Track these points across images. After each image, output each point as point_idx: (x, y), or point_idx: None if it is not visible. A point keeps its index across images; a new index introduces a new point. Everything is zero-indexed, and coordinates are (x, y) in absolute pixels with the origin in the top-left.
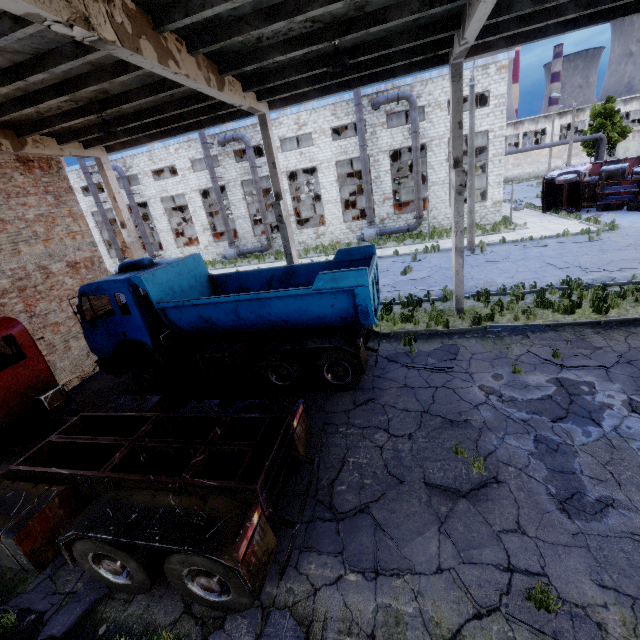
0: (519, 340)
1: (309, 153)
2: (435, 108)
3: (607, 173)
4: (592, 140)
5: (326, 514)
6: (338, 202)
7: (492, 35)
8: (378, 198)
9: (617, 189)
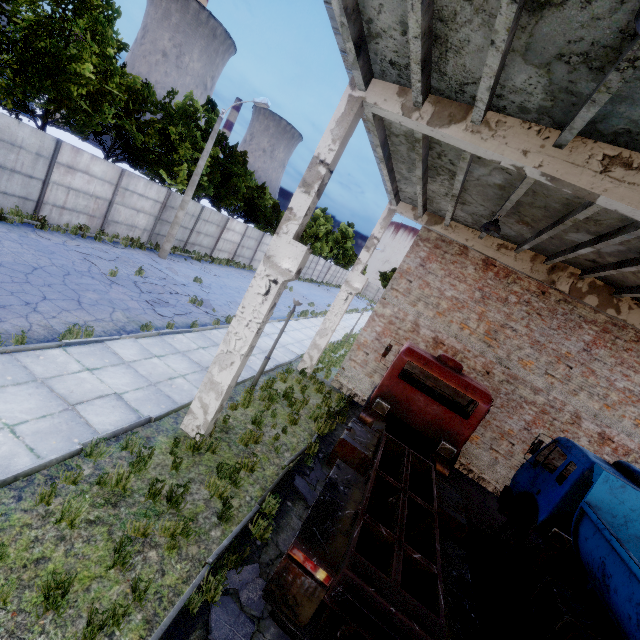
0: None
1: None
2: None
3: None
4: None
5: None
6: None
7: None
8: None
9: None
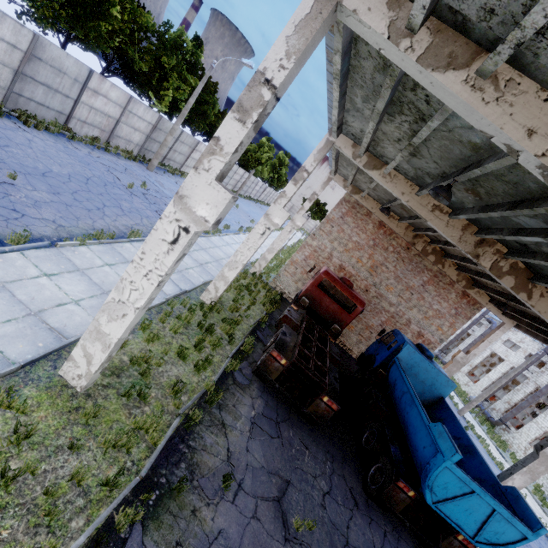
0: None
1: None
2: None
3: None
4: None
5: (279, 419)
6: None
7: None
8: None
9: None
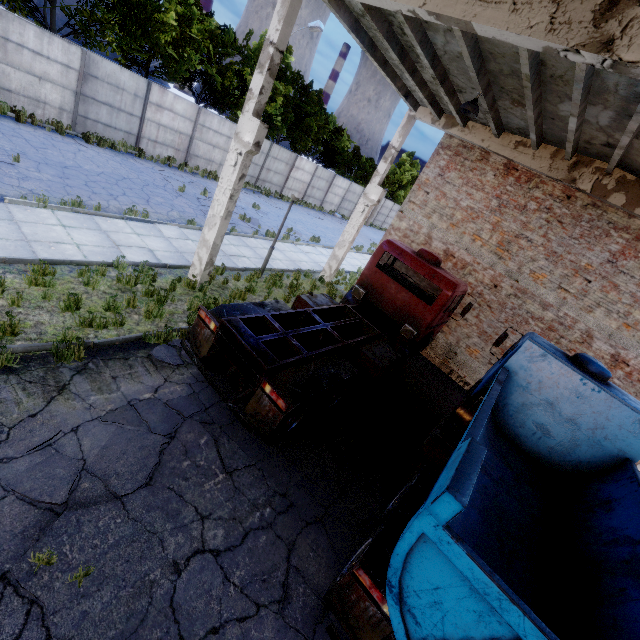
0: None
1: None
2: None
3: None
4: None
5: (198, 417)
6: None
7: None
8: None
9: None
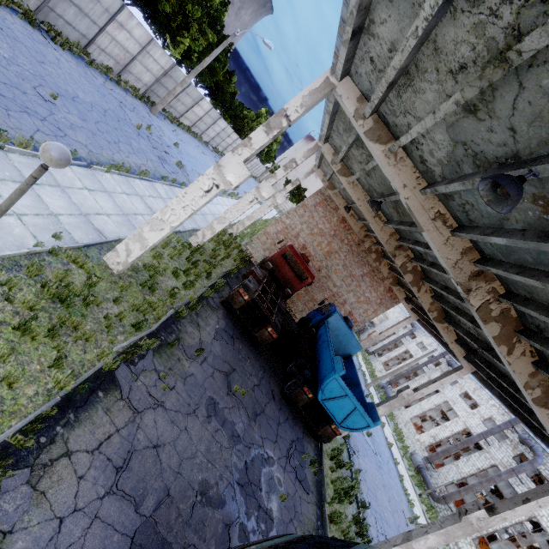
0: None
1: None
2: None
3: None
4: None
5: (234, 336)
6: None
7: None
8: None
9: None
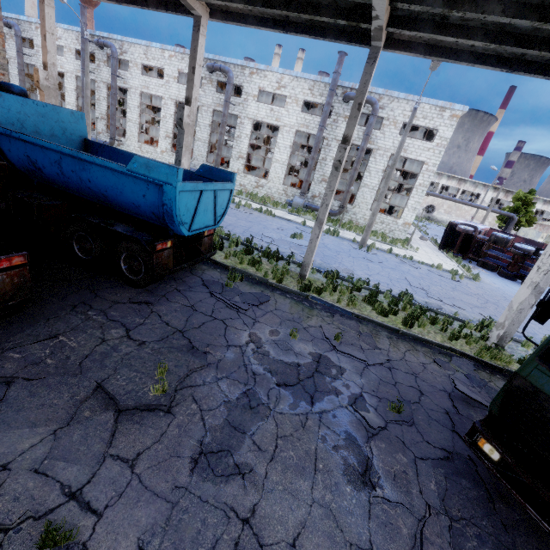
0: (324, 316)
1: (278, 112)
2: (391, 124)
3: (495, 238)
4: (506, 217)
5: None
6: (285, 165)
7: (409, 29)
8: (318, 177)
9: (497, 254)
